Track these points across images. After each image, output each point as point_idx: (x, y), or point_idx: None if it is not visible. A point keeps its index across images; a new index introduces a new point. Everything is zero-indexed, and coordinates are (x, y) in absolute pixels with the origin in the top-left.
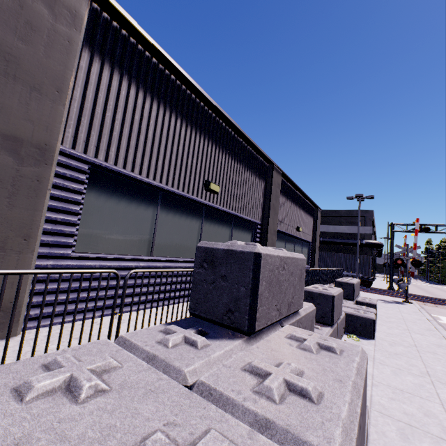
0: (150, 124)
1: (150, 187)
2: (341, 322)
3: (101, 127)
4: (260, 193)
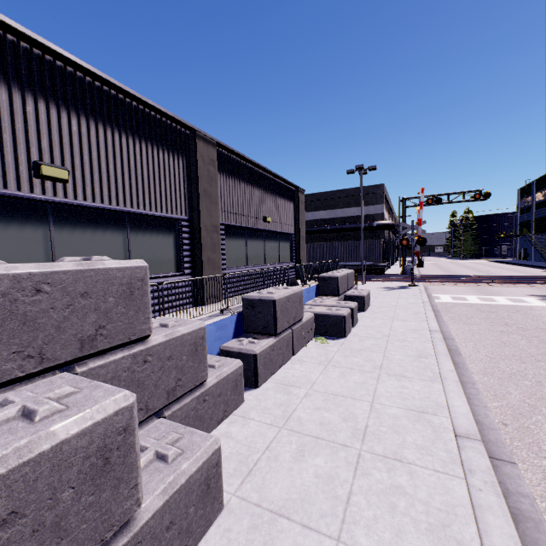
0: None
1: None
2: (304, 326)
3: None
4: (179, 175)
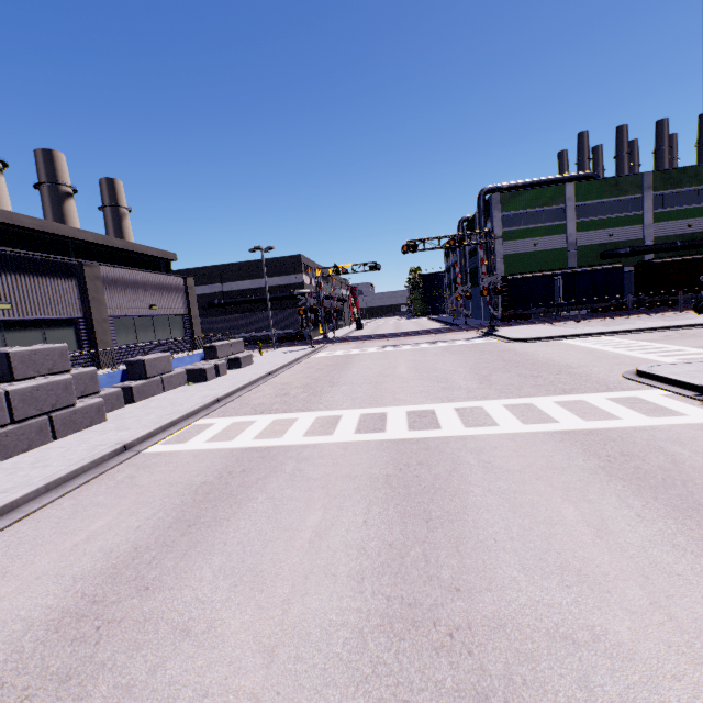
0: None
1: None
2: (175, 376)
3: None
4: (74, 291)
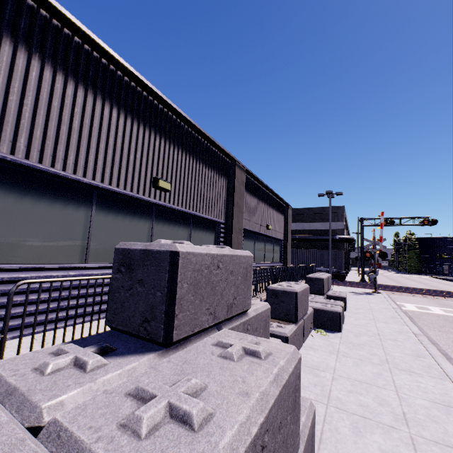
0: (75, 112)
1: (80, 185)
2: (309, 318)
3: (2, 113)
4: (223, 191)
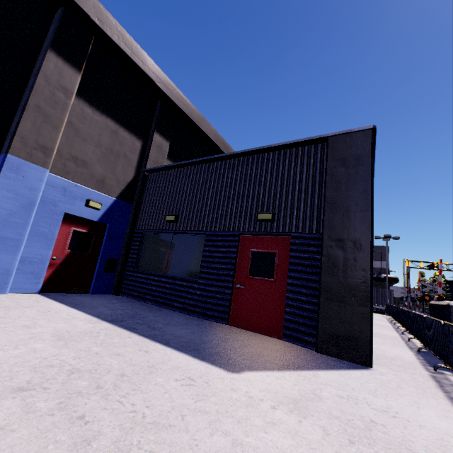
0: None
1: None
2: None
3: None
4: None
